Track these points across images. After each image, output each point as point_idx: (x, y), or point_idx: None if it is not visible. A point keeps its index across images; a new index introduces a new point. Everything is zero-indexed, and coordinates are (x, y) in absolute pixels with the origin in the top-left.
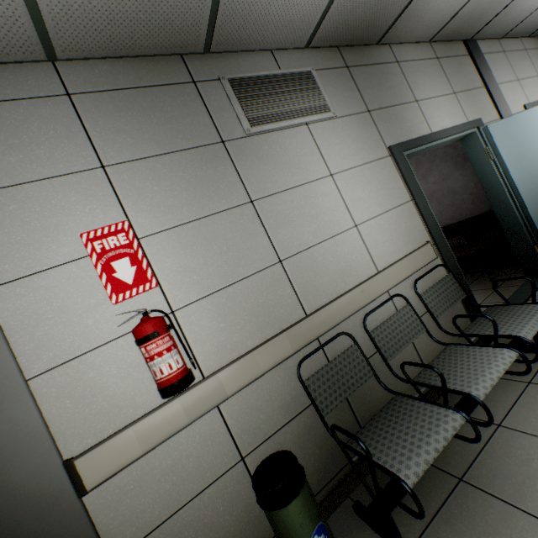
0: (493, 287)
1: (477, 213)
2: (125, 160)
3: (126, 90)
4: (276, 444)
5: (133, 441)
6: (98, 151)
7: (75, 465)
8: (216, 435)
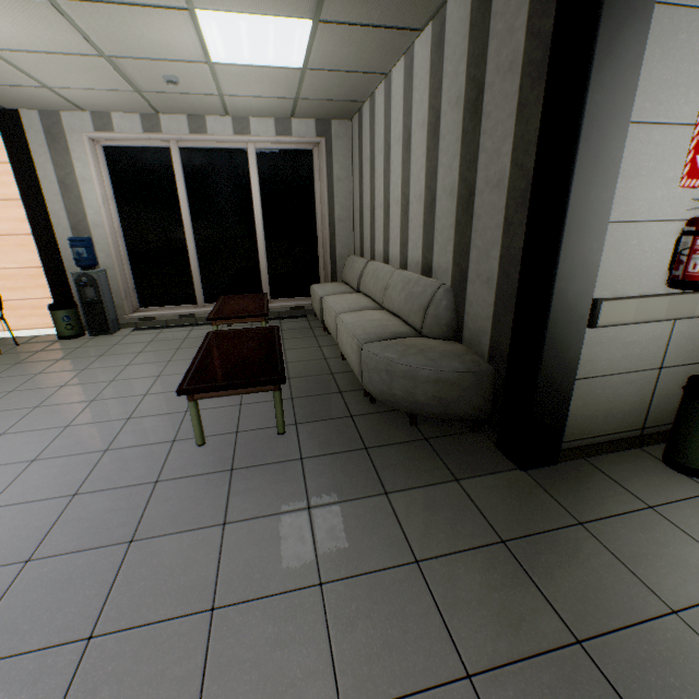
0: None
1: None
2: None
3: None
4: (681, 373)
5: (631, 310)
6: None
7: (600, 304)
8: (660, 340)
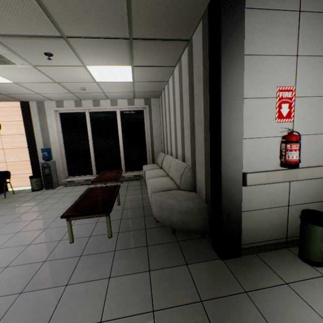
0: None
1: None
2: (306, 54)
3: (322, 13)
4: (301, 208)
5: (263, 177)
6: (298, 47)
7: (246, 175)
8: (284, 191)
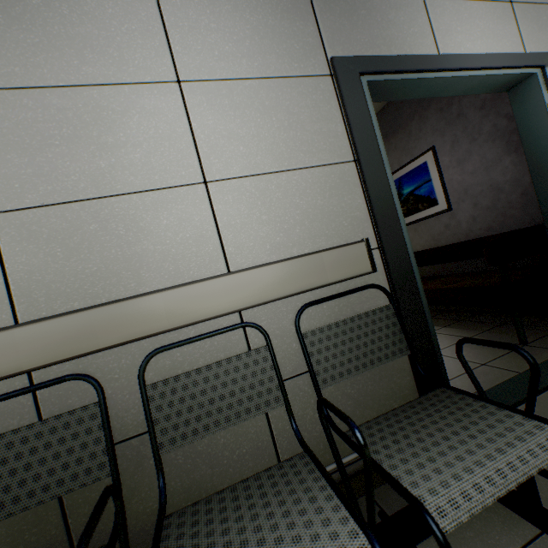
0: (458, 352)
1: (528, 225)
2: None
3: None
4: None
5: None
6: None
7: None
8: None
